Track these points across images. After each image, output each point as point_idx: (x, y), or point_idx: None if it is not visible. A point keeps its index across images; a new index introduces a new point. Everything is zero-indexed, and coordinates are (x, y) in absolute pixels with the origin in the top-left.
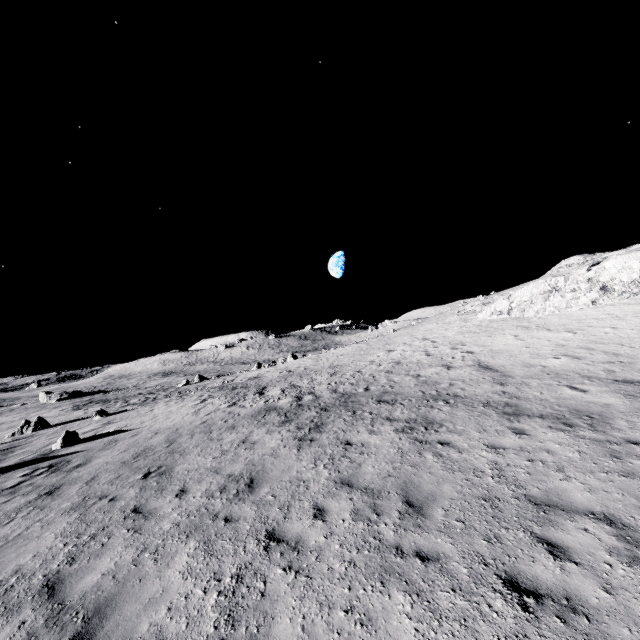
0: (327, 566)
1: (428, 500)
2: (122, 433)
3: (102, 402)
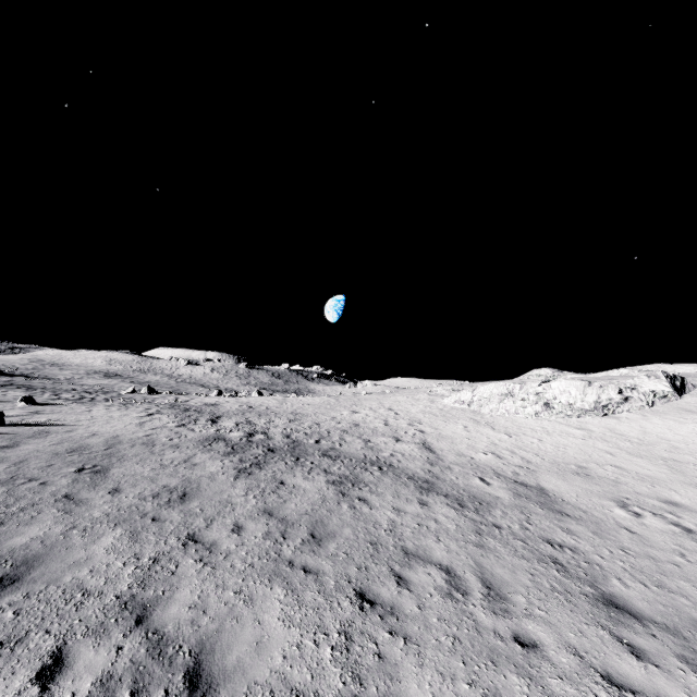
0: (231, 564)
1: (329, 536)
2: (55, 426)
3: (25, 388)
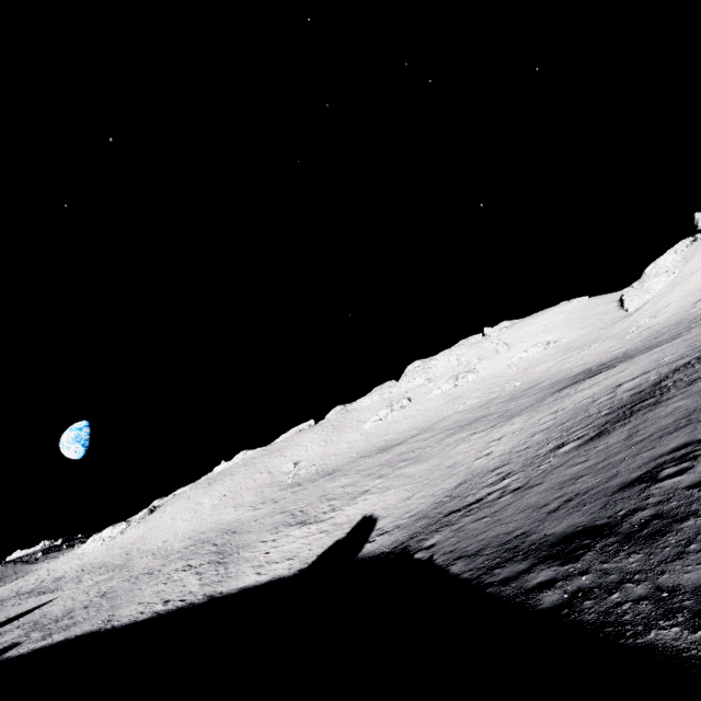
0: None
1: None
2: None
3: None
